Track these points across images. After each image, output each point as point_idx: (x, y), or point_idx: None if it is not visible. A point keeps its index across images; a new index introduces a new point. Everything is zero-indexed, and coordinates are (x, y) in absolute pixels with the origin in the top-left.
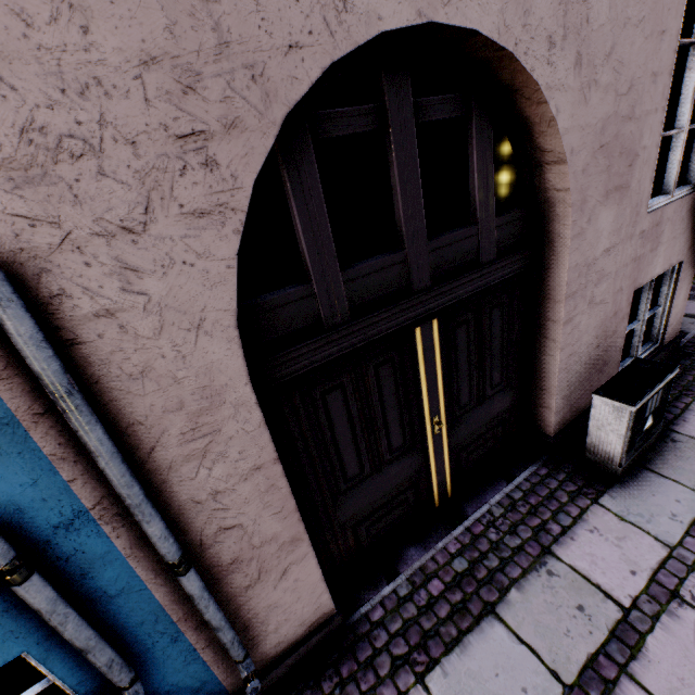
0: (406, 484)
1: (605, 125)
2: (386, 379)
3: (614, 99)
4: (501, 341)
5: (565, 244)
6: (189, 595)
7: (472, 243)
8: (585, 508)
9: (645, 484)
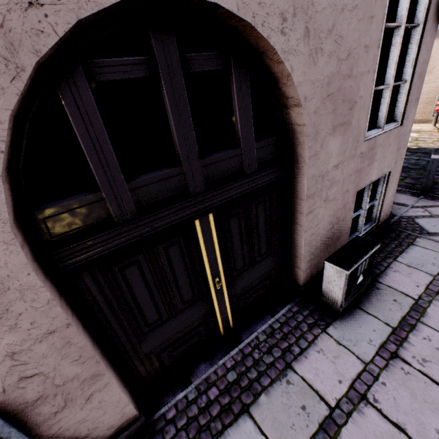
0: (198, 323)
1: (330, 80)
2: (174, 255)
3: (336, 62)
4: (265, 225)
5: (305, 162)
6: None
7: (238, 160)
8: (317, 335)
9: (356, 319)
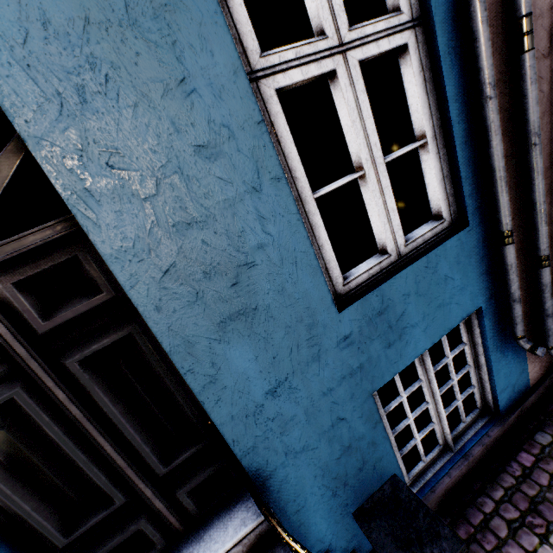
0: None
1: None
2: None
3: None
4: None
5: None
6: (544, 285)
7: None
8: None
9: None
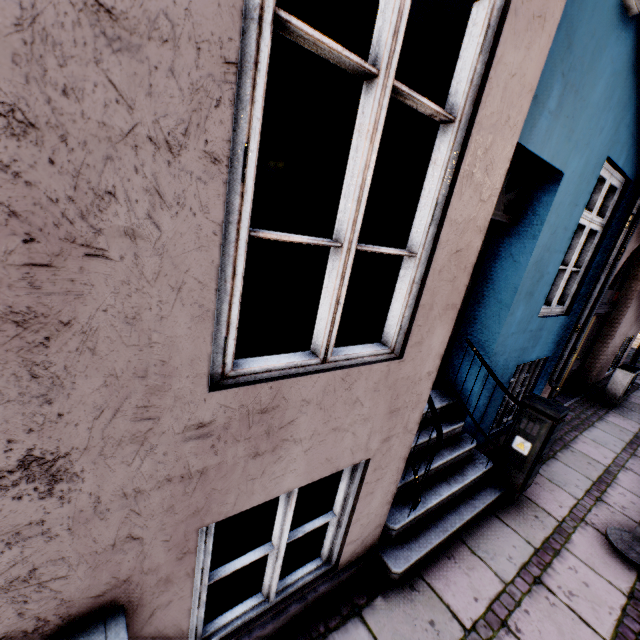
0: None
1: None
2: None
3: None
4: (592, 336)
5: (627, 308)
6: (567, 362)
7: (609, 296)
8: (608, 411)
9: (625, 410)
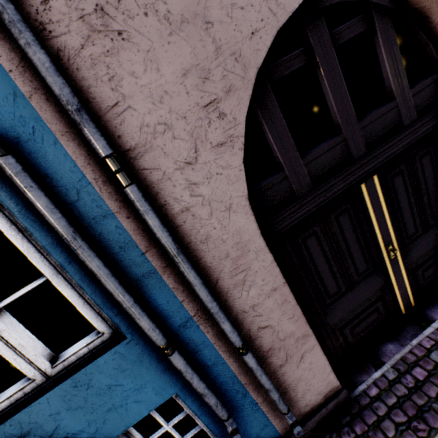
0: (374, 298)
1: None
2: (345, 224)
3: None
4: (434, 181)
5: None
6: (250, 367)
7: (394, 114)
8: None
9: None
